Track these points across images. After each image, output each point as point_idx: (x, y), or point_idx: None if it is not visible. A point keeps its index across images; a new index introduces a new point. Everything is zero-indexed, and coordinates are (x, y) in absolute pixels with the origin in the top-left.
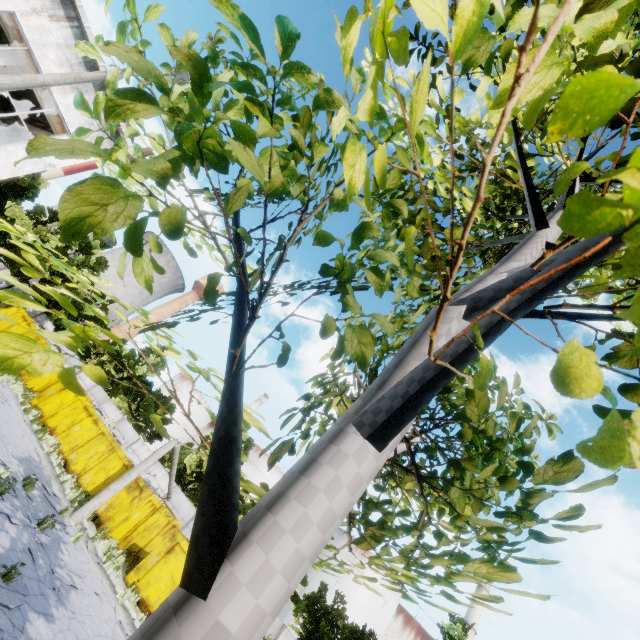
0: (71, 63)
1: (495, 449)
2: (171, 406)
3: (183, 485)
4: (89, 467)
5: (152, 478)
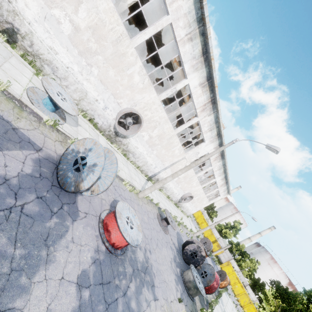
0: (224, 189)
1: None
2: (215, 206)
3: (220, 234)
4: (208, 236)
5: (220, 243)
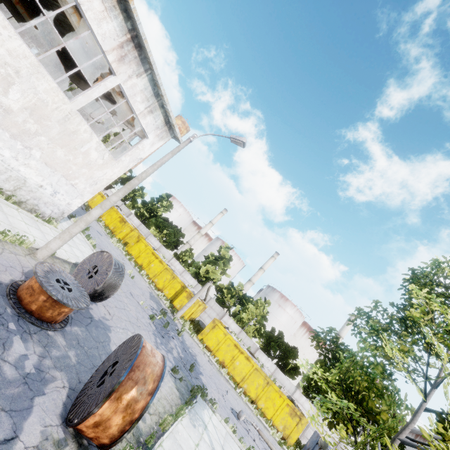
0: (147, 97)
1: (396, 432)
2: (182, 234)
3: (199, 280)
4: (165, 286)
5: (194, 290)
